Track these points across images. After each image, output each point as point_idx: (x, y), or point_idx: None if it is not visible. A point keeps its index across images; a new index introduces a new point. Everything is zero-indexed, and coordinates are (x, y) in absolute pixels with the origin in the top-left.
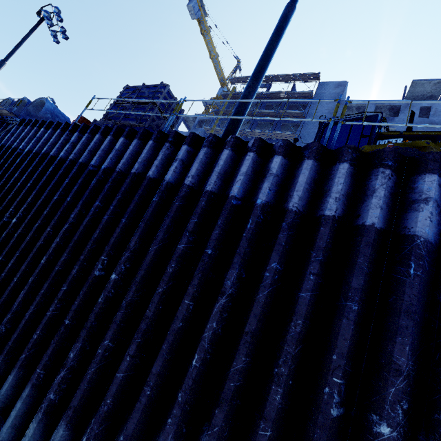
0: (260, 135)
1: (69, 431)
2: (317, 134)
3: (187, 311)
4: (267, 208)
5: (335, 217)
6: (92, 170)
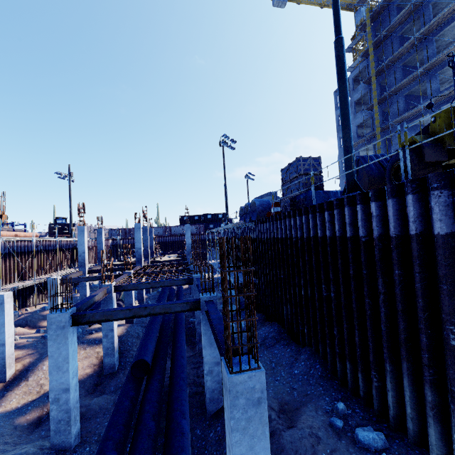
0: (444, 18)
1: (351, 364)
2: (453, 77)
3: (369, 305)
4: (381, 238)
5: (417, 234)
6: (295, 240)
